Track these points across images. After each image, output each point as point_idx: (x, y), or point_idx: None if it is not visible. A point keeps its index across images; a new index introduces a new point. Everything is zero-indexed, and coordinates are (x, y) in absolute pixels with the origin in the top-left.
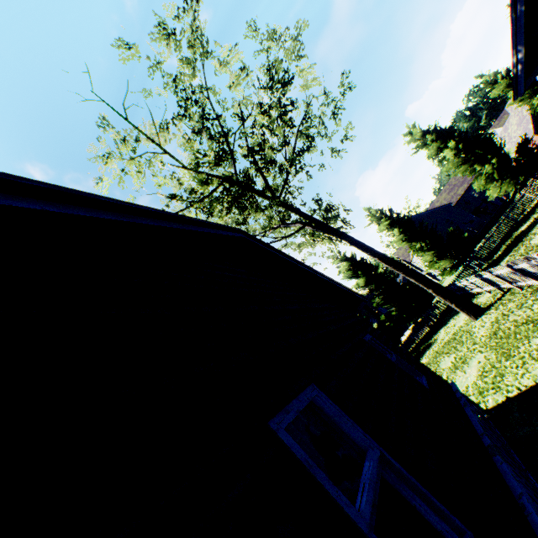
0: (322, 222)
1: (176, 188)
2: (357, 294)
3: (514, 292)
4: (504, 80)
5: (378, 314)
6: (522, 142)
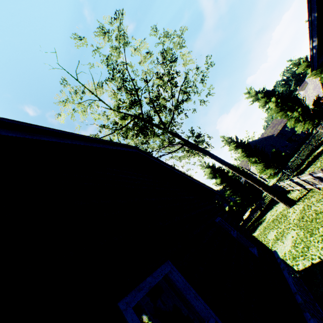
0: (193, 143)
1: (105, 121)
2: (213, 190)
3: (314, 191)
4: (304, 63)
5: (229, 201)
6: (316, 99)
